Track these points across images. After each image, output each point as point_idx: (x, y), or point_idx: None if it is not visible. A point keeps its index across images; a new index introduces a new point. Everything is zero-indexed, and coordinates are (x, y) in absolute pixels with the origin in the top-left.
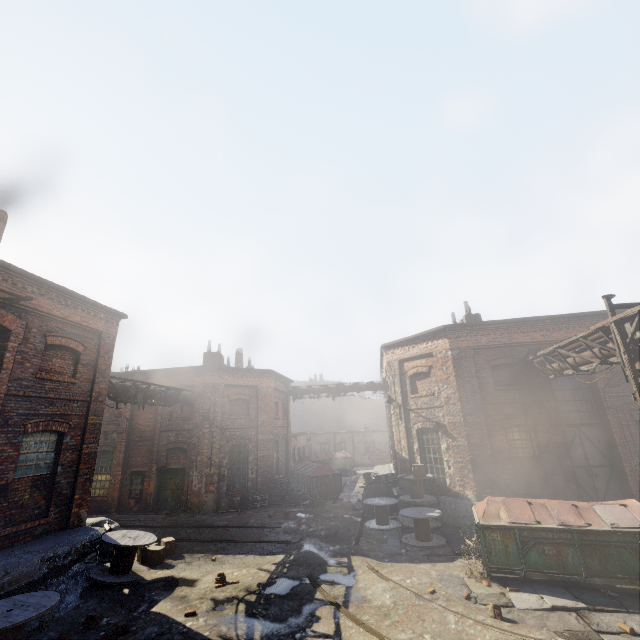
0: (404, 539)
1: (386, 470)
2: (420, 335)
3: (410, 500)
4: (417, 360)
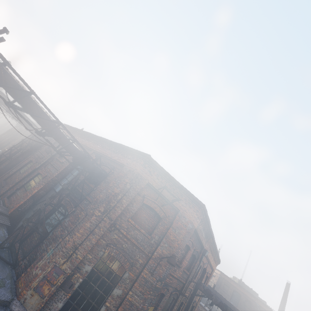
0: None
1: None
2: None
3: None
4: None
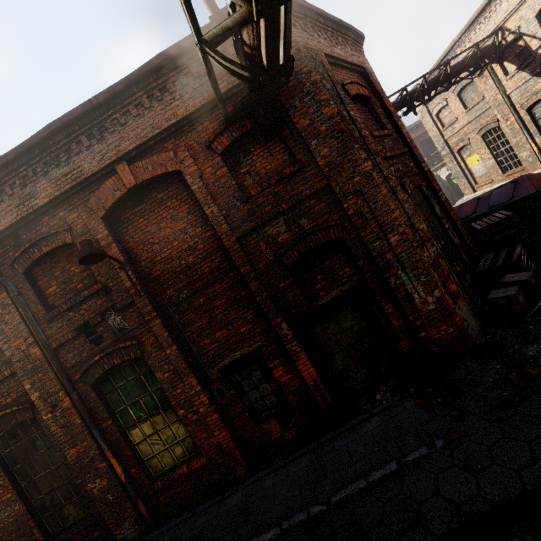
0: None
1: None
2: None
3: None
4: None
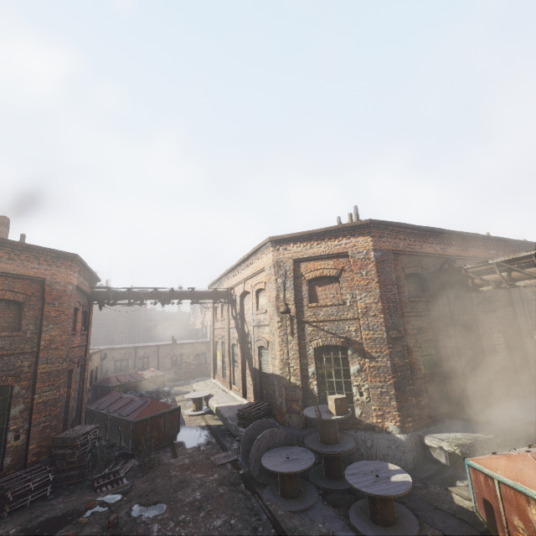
0: (362, 529)
1: (218, 390)
2: (334, 229)
3: (331, 450)
4: (322, 260)
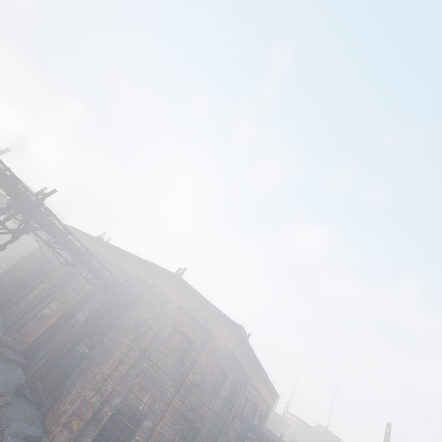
0: None
1: None
2: None
3: None
4: None
